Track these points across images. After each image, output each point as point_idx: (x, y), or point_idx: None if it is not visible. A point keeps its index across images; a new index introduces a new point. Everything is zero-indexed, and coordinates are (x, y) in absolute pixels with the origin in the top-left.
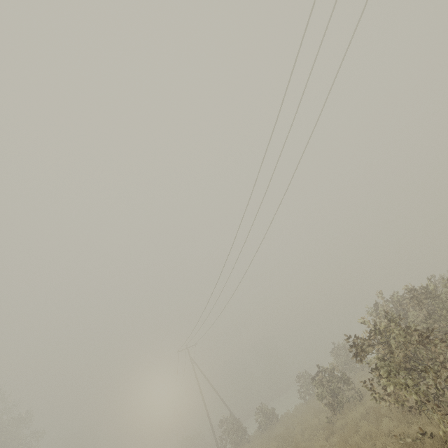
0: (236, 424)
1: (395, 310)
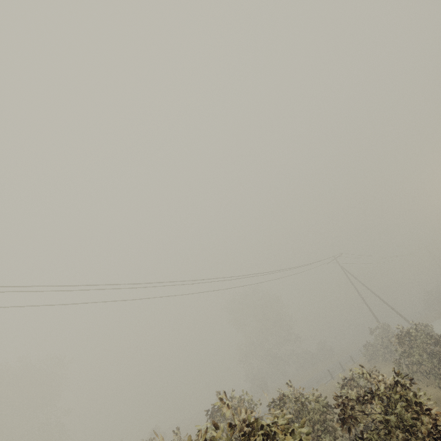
0: (391, 332)
1: (229, 420)
